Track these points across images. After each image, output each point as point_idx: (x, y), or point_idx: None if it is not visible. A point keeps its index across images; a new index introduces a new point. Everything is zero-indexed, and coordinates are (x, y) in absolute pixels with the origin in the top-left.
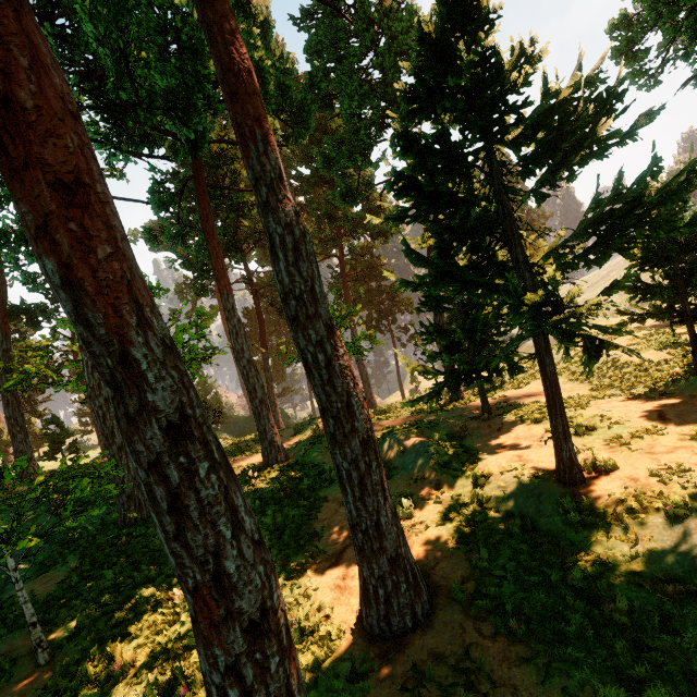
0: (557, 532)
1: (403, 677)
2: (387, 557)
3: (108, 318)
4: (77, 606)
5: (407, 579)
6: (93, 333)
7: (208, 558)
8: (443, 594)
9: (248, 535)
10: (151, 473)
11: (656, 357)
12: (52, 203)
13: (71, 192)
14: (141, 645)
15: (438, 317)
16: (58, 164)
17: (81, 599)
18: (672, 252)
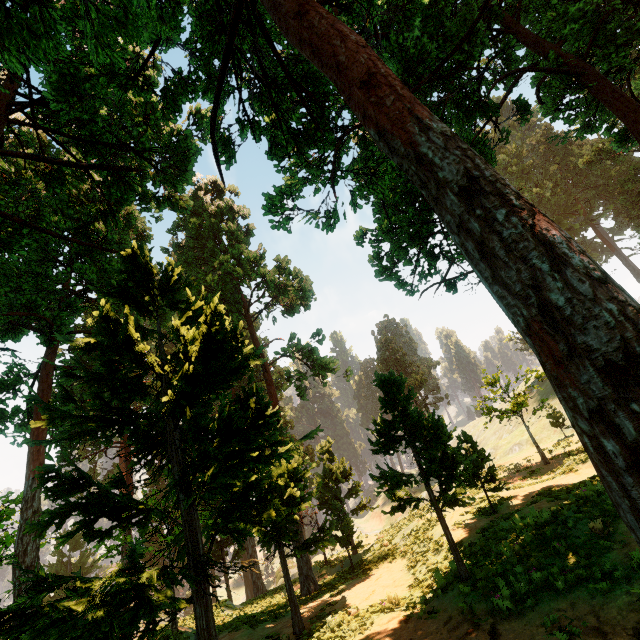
0: None
1: None
2: None
3: None
4: None
5: None
6: None
7: None
8: None
9: None
10: None
11: (467, 537)
12: None
13: None
14: None
15: None
16: None
17: None
18: (401, 438)
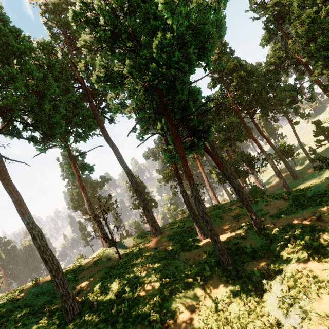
0: None
1: None
2: None
3: None
4: None
5: None
6: None
7: None
8: None
9: None
10: None
11: None
12: None
13: None
14: None
15: (301, 143)
16: None
17: None
18: None
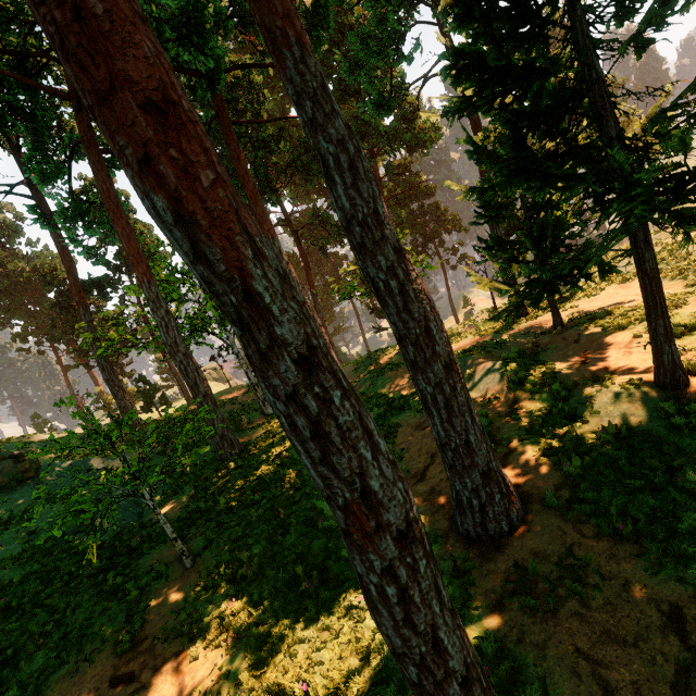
0: (657, 437)
1: (506, 573)
2: (479, 471)
3: (225, 252)
4: (203, 524)
5: (501, 490)
6: (213, 271)
7: (354, 478)
8: (536, 501)
9: (385, 456)
10: (290, 405)
11: None
12: (148, 128)
13: (162, 113)
14: (262, 552)
15: (495, 229)
16: (143, 81)
17: (204, 519)
18: None
